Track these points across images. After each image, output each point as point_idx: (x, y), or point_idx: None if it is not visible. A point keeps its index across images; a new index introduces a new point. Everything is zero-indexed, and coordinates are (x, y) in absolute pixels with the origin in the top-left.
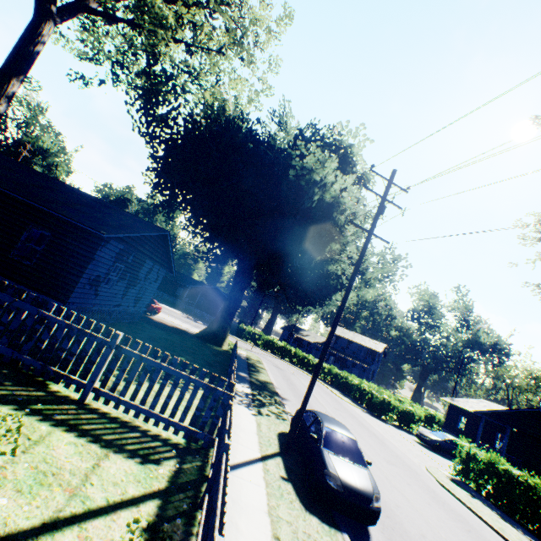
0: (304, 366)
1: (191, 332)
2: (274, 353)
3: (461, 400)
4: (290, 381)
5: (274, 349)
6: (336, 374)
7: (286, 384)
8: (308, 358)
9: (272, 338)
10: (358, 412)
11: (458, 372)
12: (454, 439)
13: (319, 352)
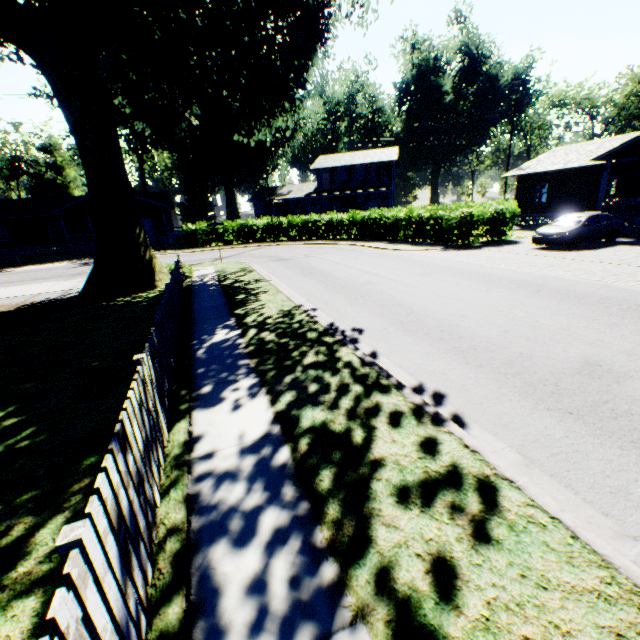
0: (312, 235)
1: (76, 295)
2: (260, 242)
3: (531, 164)
4: (318, 274)
5: (257, 236)
6: (363, 222)
7: (319, 284)
8: (311, 222)
9: (245, 221)
10: (445, 257)
11: (511, 129)
12: (593, 216)
13: (316, 208)
